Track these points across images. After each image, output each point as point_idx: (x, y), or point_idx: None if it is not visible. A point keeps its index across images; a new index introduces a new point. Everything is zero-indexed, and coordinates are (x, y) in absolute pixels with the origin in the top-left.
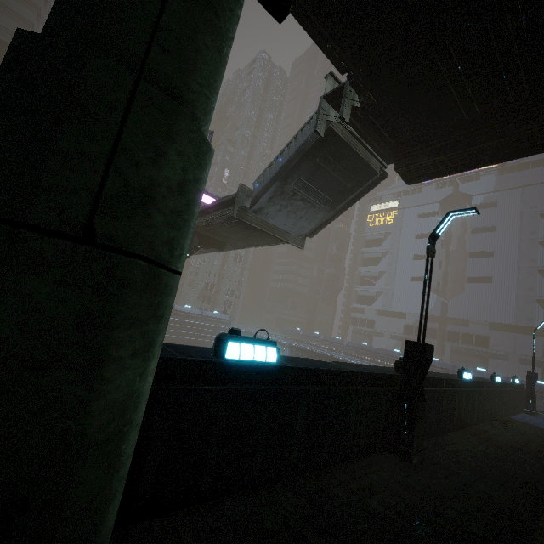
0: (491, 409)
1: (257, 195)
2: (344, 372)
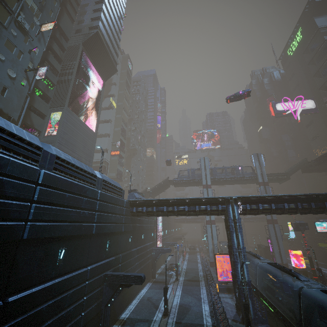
0: None
1: (289, 174)
2: None
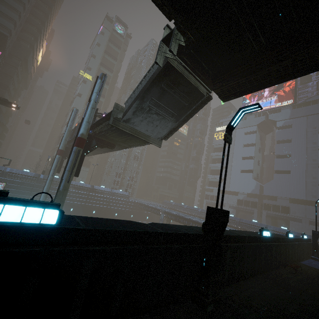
0: (286, 257)
1: (126, 110)
2: (146, 232)
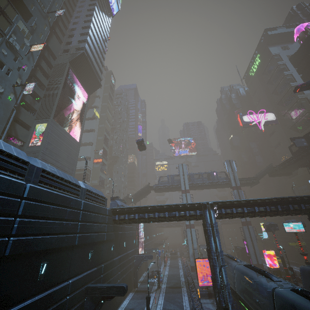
0: None
1: (258, 178)
2: None
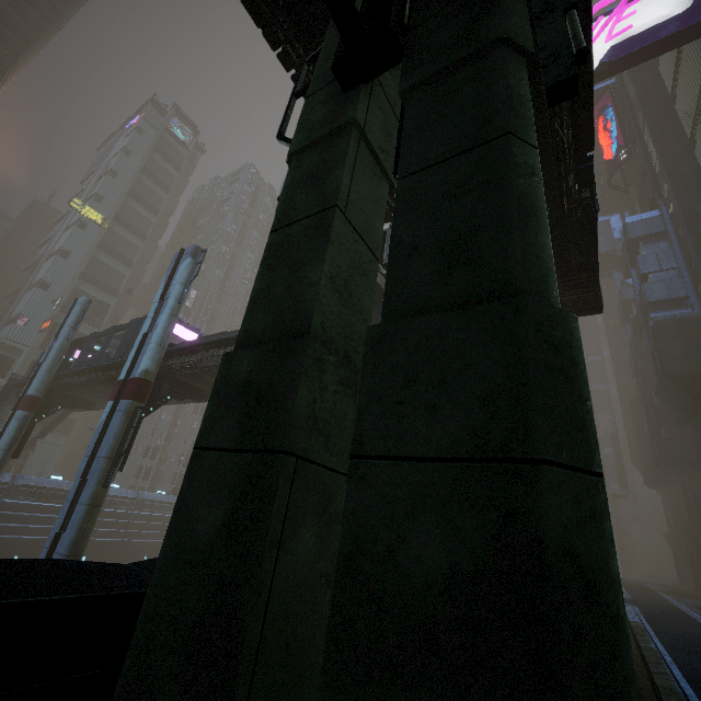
0: None
1: None
2: None
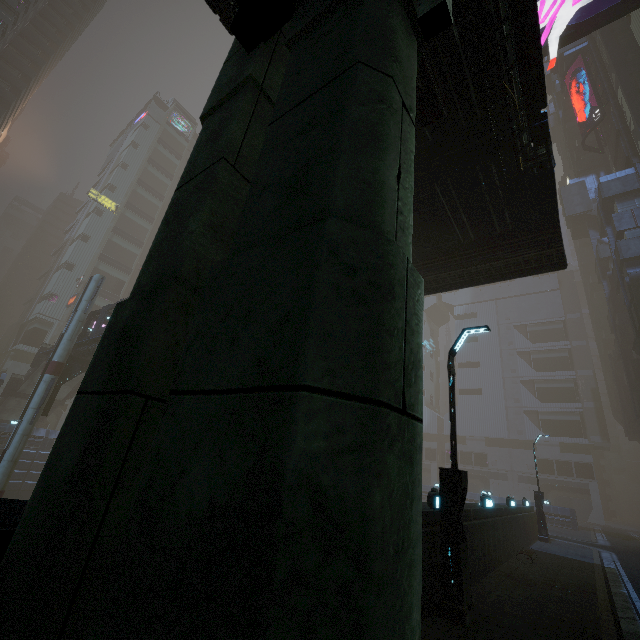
0: (513, 540)
1: None
2: None
